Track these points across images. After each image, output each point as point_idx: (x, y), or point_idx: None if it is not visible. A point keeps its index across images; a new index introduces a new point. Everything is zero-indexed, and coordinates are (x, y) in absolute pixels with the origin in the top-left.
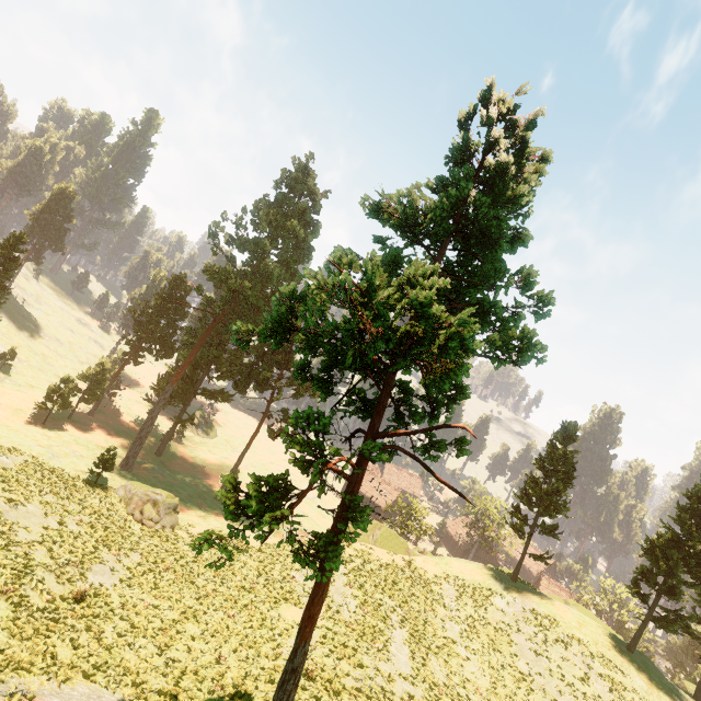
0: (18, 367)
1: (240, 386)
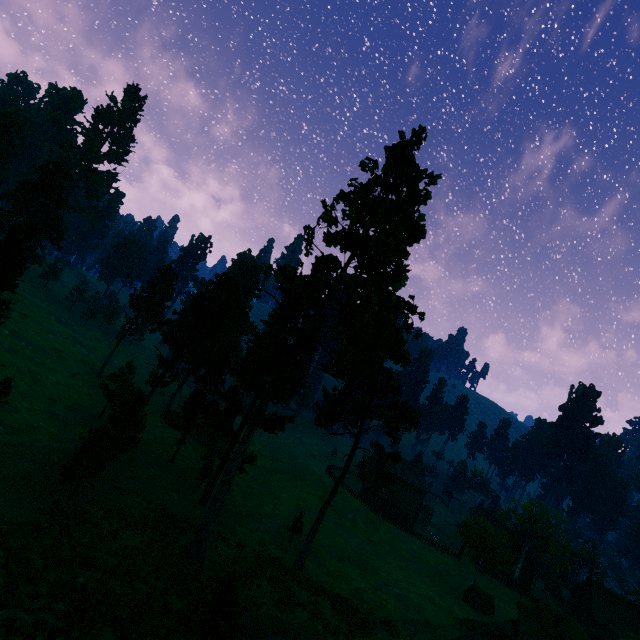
0: (6, 399)
1: (333, 423)
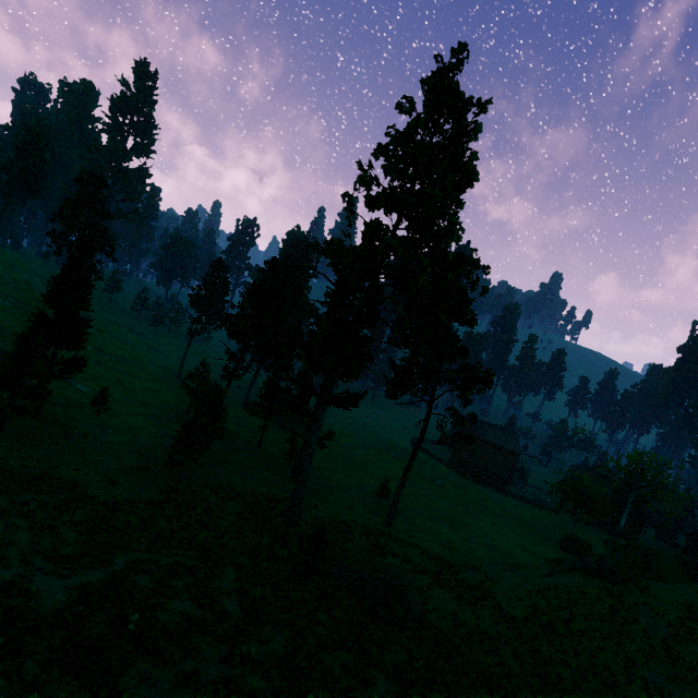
0: (107, 406)
1: (402, 392)
